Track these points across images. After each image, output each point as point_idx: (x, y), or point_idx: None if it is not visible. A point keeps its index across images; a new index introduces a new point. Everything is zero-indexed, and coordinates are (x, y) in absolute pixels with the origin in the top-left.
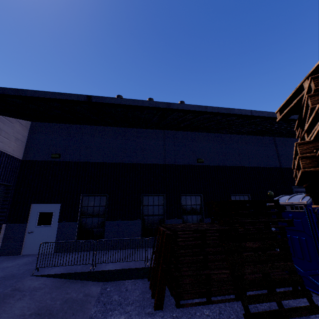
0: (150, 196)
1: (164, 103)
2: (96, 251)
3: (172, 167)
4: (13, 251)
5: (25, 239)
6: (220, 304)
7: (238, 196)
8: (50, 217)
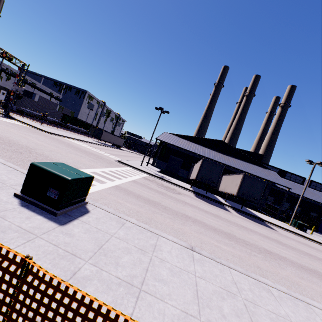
0: (285, 202)
1: (309, 198)
2: None
3: (295, 197)
4: None
5: None
6: None
7: (313, 213)
8: None
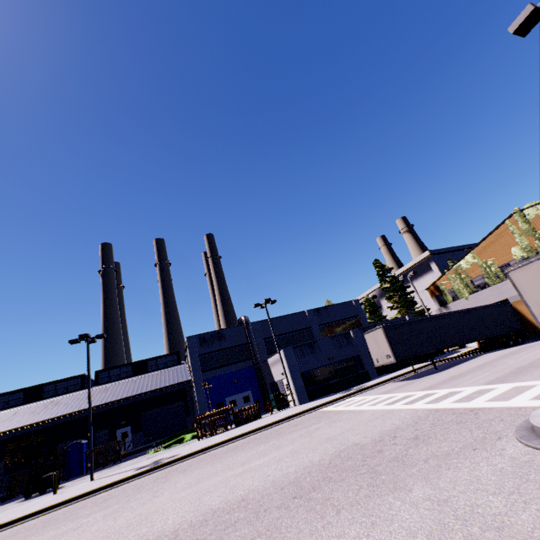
0: None
1: (2, 432)
2: None
3: (53, 427)
4: None
5: None
6: None
7: (101, 431)
8: None
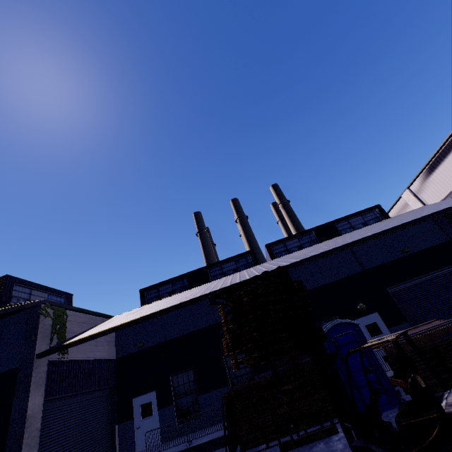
0: None
1: (189, 300)
2: (188, 429)
3: None
4: (129, 451)
5: (135, 436)
6: (275, 446)
7: (325, 323)
8: (150, 406)
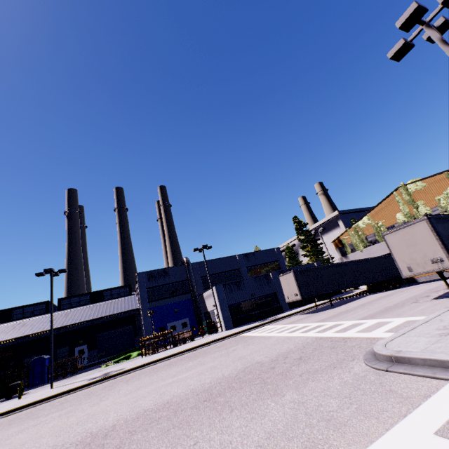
0: None
1: None
2: None
3: (20, 344)
4: None
5: None
6: None
7: (62, 348)
8: None
